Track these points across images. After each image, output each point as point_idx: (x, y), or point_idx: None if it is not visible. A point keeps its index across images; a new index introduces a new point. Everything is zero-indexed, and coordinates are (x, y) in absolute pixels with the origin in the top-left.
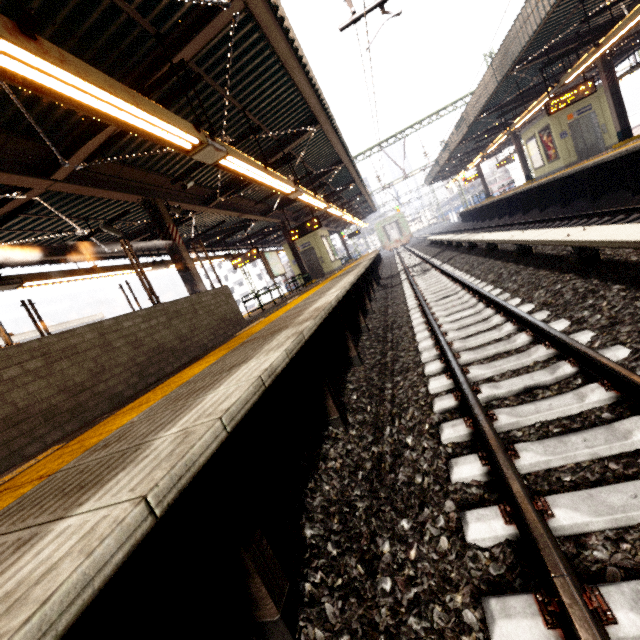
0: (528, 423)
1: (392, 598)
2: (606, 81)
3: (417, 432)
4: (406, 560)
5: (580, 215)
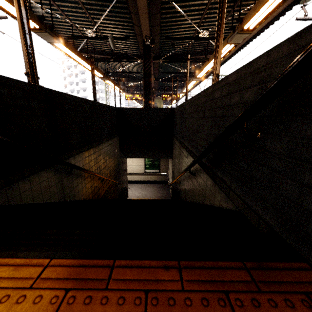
0: None
1: None
2: None
3: None
4: None
5: None
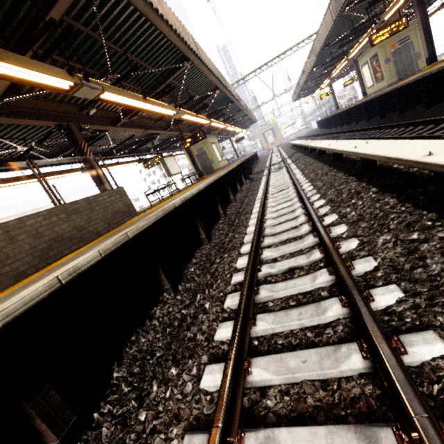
0: (278, 296)
1: (142, 426)
2: (419, 16)
3: (215, 299)
4: (162, 398)
5: (386, 126)
